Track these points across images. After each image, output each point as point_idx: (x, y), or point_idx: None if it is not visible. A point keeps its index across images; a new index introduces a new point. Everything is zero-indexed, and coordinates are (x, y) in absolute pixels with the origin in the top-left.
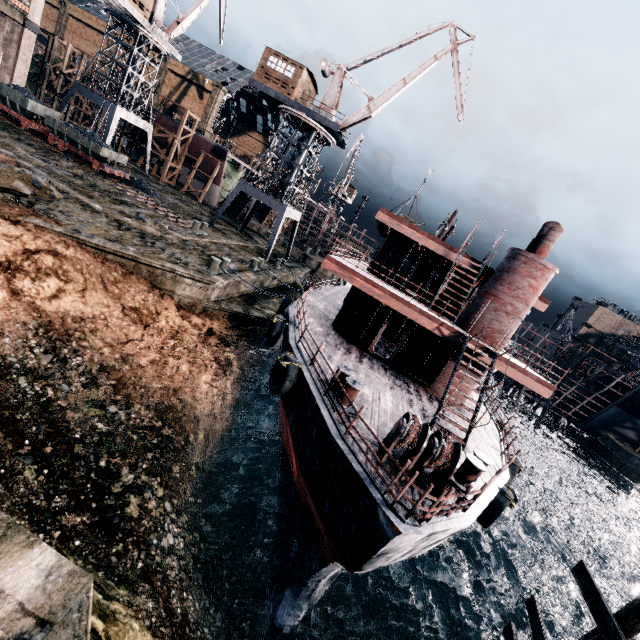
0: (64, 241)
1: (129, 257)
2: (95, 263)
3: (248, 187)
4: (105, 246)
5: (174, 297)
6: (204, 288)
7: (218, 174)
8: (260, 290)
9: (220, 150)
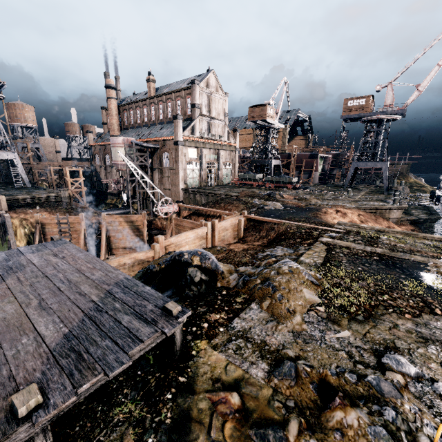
0: (356, 210)
1: (374, 208)
2: (366, 215)
3: (358, 163)
4: (367, 207)
5: (390, 220)
6: (401, 212)
7: (315, 166)
8: (425, 204)
9: (313, 155)
